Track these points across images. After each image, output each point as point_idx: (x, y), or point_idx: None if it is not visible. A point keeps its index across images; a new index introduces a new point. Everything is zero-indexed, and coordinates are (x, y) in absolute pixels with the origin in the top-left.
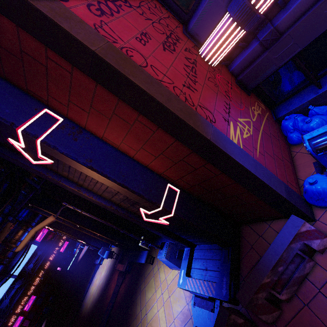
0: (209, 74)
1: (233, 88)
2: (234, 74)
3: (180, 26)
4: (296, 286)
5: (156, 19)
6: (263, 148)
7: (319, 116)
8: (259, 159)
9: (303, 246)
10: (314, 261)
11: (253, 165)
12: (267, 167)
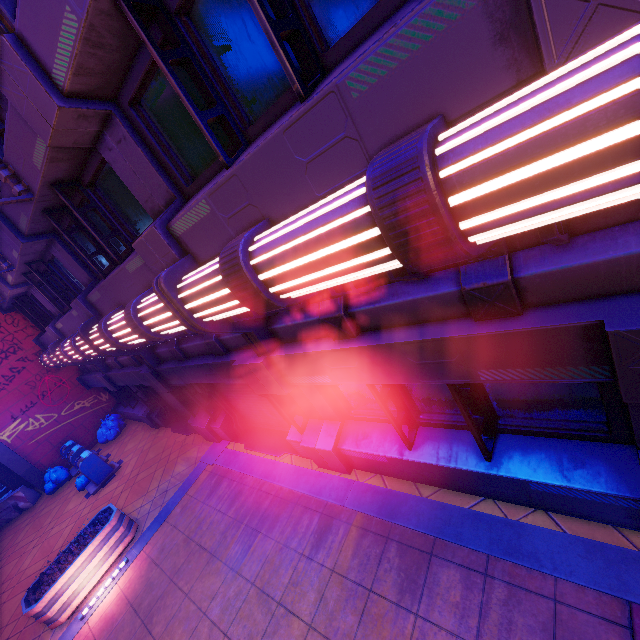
0: (34, 378)
1: (64, 386)
2: (82, 371)
3: (35, 333)
4: (4, 523)
5: (0, 338)
6: (48, 438)
7: (104, 428)
8: (29, 446)
9: (16, 503)
10: (19, 513)
11: (1, 453)
12: (34, 452)
